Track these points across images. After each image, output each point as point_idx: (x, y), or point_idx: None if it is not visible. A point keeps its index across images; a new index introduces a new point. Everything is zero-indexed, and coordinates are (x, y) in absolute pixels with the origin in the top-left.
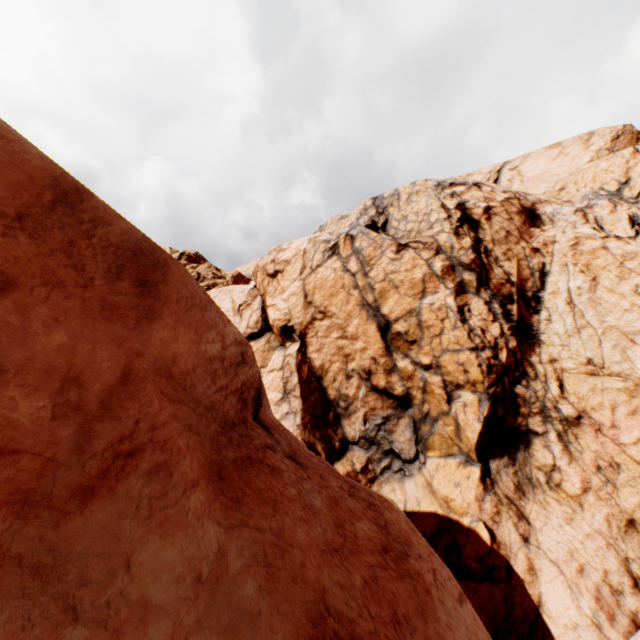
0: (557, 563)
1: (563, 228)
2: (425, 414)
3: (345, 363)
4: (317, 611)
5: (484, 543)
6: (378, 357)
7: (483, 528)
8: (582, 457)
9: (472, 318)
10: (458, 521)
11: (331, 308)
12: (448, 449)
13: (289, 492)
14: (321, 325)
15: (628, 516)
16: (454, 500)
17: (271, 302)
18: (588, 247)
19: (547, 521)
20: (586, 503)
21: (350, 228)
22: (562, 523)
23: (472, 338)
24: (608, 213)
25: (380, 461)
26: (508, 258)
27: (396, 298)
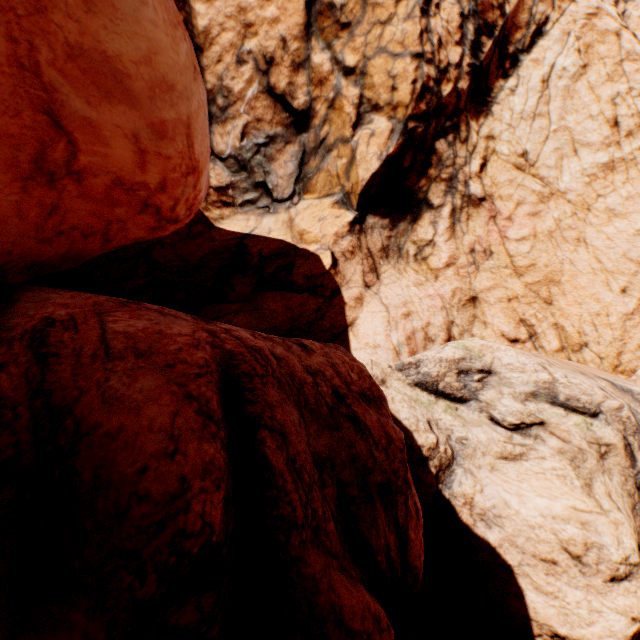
0: (388, 307)
1: None
2: (321, 142)
3: (242, 38)
4: None
5: (322, 267)
6: (290, 40)
7: (329, 256)
8: (463, 238)
9: (436, 19)
10: (305, 249)
11: None
12: (330, 190)
13: None
14: None
15: (474, 294)
16: (311, 233)
17: None
18: (603, 25)
19: (397, 282)
20: (443, 276)
21: None
22: (411, 285)
23: (424, 41)
24: (638, 17)
25: (246, 192)
26: None
27: None
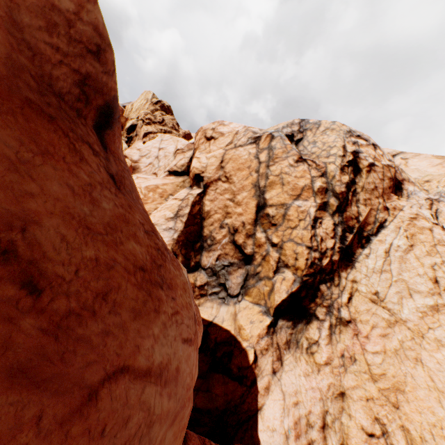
0: (285, 393)
1: (412, 204)
2: (256, 273)
3: (224, 217)
4: (7, 219)
5: (248, 361)
6: (247, 223)
7: (252, 353)
8: (336, 345)
9: (320, 228)
10: (240, 342)
11: (234, 177)
12: (259, 300)
13: (78, 171)
14: (222, 185)
15: (343, 390)
16: (245, 330)
17: (198, 155)
18: (421, 224)
19: (293, 369)
20: (323, 371)
21: (275, 131)
22: (301, 374)
23: (312, 240)
24: None
25: (214, 287)
26: (365, 204)
27: (279, 191)
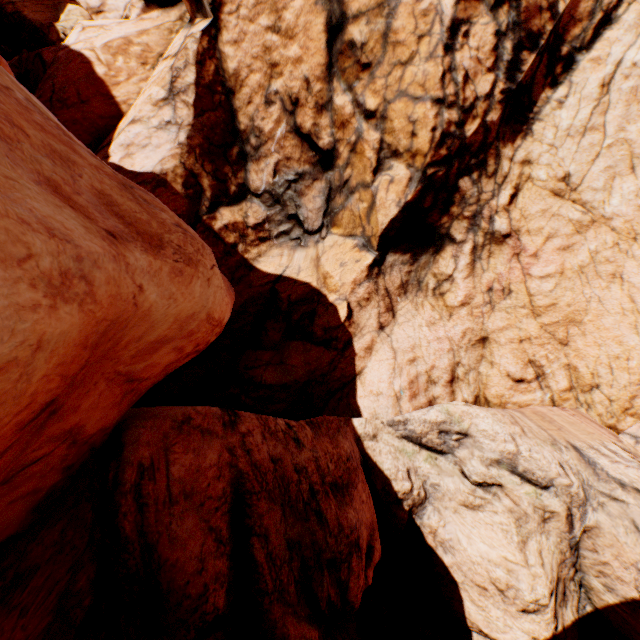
0: (396, 351)
1: None
2: (344, 182)
3: (269, 78)
4: None
5: (338, 319)
6: (313, 80)
7: (345, 307)
8: (482, 276)
9: (463, 51)
10: (326, 296)
11: None
12: (353, 230)
13: None
14: None
15: (485, 335)
16: (332, 278)
17: None
18: None
19: (411, 320)
20: (456, 315)
21: None
22: (423, 325)
23: (445, 83)
24: None
25: (280, 225)
26: None
27: None
